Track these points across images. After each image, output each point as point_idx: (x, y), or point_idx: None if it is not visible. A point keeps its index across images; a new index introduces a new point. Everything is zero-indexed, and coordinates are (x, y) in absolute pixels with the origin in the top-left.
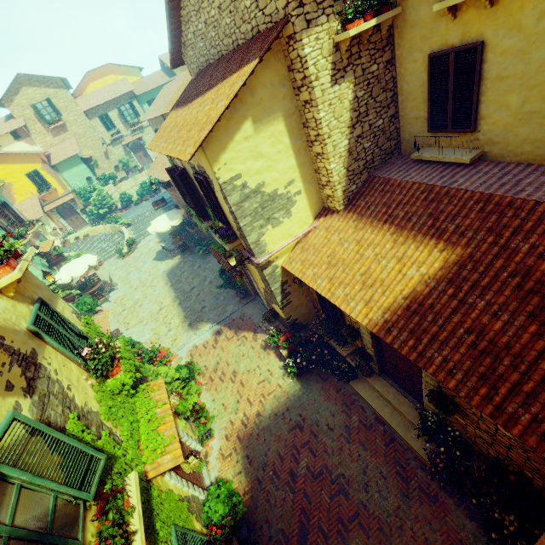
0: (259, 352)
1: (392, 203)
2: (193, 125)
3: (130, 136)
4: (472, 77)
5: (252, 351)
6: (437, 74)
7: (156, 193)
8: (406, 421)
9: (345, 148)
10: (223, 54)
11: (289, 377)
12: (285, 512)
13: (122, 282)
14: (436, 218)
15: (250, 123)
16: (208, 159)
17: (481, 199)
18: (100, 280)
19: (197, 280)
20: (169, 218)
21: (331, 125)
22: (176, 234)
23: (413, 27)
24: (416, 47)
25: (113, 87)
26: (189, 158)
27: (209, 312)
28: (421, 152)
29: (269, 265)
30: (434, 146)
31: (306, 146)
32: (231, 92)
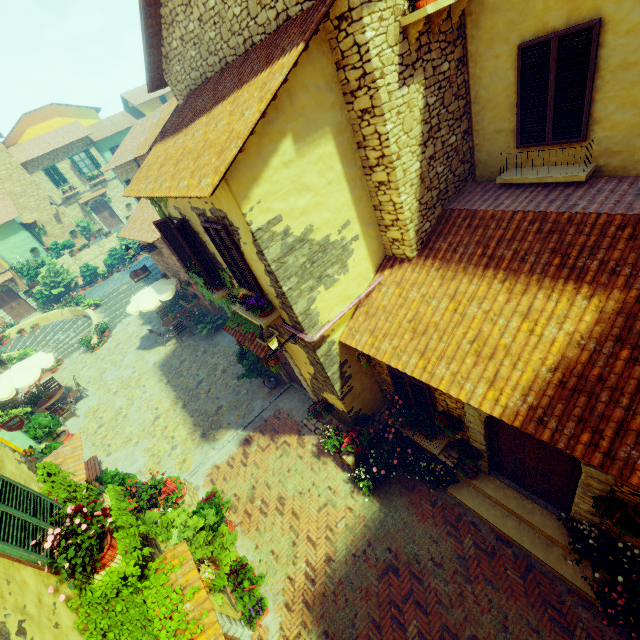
0: (311, 462)
1: (490, 241)
2: (203, 149)
3: (89, 193)
4: (582, 68)
5: (300, 462)
6: (529, 70)
7: (130, 262)
8: (542, 537)
9: (416, 173)
10: (228, 61)
11: (360, 494)
12: None
13: (93, 385)
14: (564, 254)
15: (290, 141)
16: (234, 195)
17: (626, 223)
18: (61, 387)
19: (204, 370)
20: (157, 291)
21: (400, 142)
22: (167, 312)
23: (494, 11)
24: (499, 37)
25: (61, 132)
26: (211, 192)
27: (228, 413)
28: (511, 174)
29: (323, 341)
30: (524, 165)
31: (361, 174)
32: (265, 92)
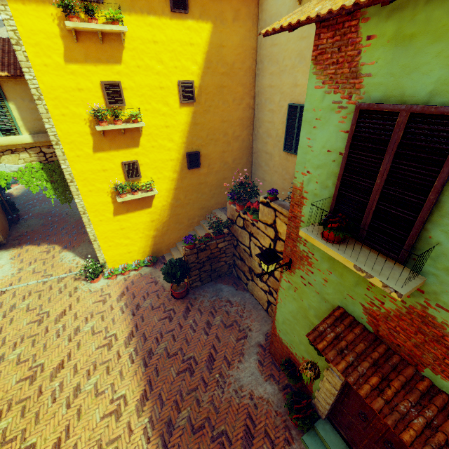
0: None
1: None
2: None
3: None
4: None
5: None
6: None
7: None
8: None
9: None
10: None
11: None
12: (28, 199)
13: None
14: None
15: None
16: None
17: None
18: None
19: None
20: None
21: None
22: None
23: None
24: None
25: None
26: None
27: None
28: None
29: None
30: None
31: None
32: None
